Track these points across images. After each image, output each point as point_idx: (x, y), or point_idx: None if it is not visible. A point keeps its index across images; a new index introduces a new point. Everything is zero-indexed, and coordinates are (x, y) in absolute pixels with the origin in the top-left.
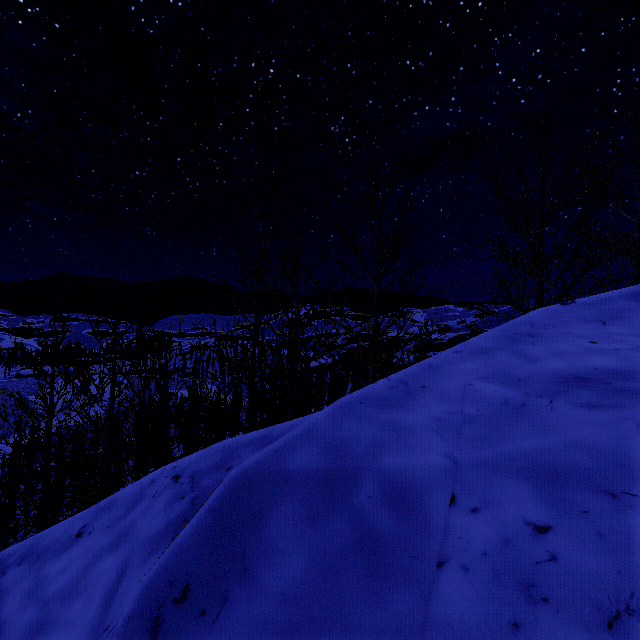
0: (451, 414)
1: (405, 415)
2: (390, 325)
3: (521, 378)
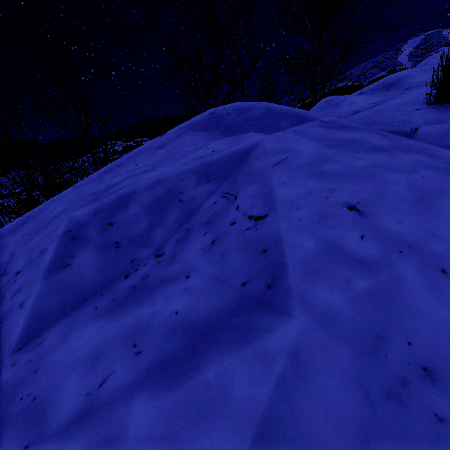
0: (33, 230)
1: (11, 237)
2: (107, 162)
3: (77, 199)
